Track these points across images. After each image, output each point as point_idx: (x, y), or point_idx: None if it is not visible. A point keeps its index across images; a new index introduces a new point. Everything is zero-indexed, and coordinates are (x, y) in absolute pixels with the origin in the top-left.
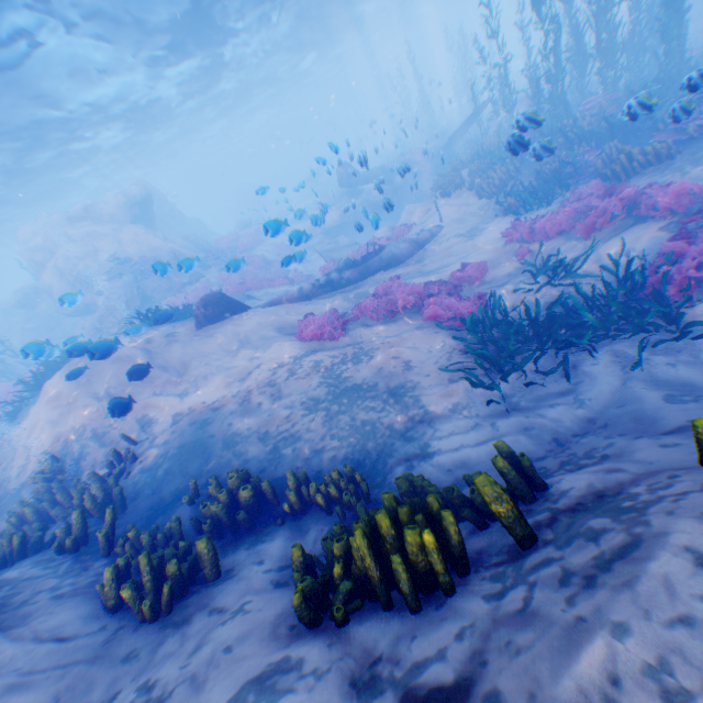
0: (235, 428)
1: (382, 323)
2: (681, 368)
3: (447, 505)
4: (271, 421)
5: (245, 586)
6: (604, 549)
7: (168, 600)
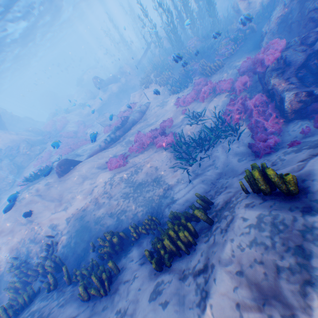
0: (97, 215)
1: (140, 153)
2: (240, 148)
3: (186, 218)
4: (111, 207)
5: (131, 270)
6: (227, 221)
7: (108, 286)
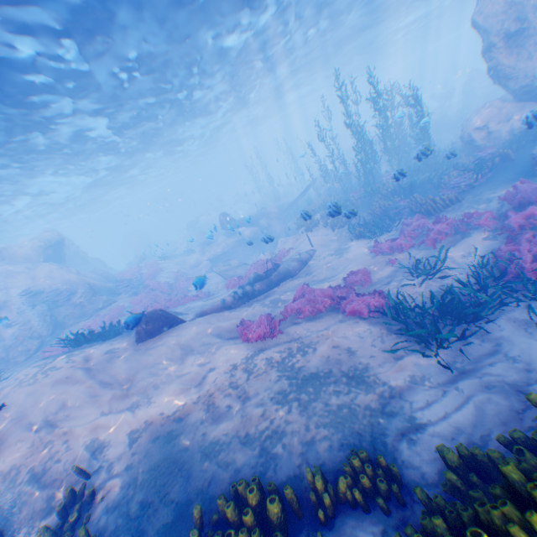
0: (210, 436)
1: (307, 319)
2: None
3: None
4: (247, 421)
5: None
6: None
7: None
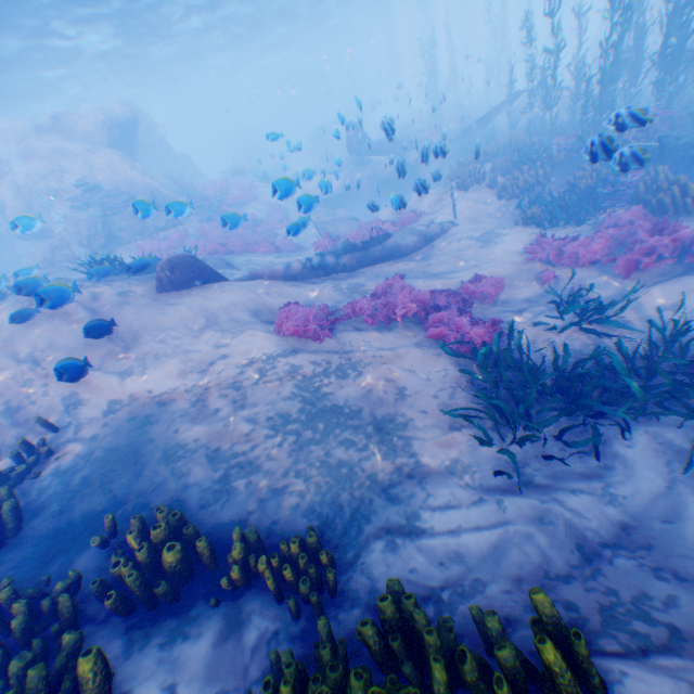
0: (181, 438)
1: (376, 329)
2: None
3: (449, 665)
4: (227, 436)
5: None
6: None
7: None
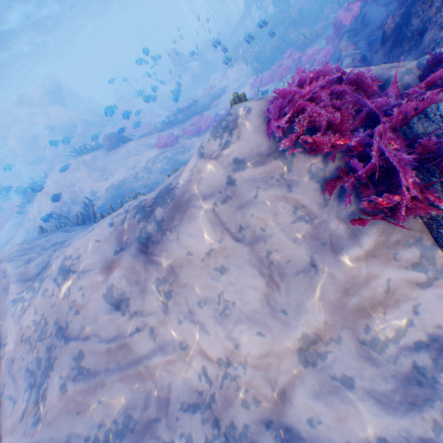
0: (134, 186)
1: (195, 136)
2: None
3: None
4: (148, 180)
5: None
6: None
7: None
